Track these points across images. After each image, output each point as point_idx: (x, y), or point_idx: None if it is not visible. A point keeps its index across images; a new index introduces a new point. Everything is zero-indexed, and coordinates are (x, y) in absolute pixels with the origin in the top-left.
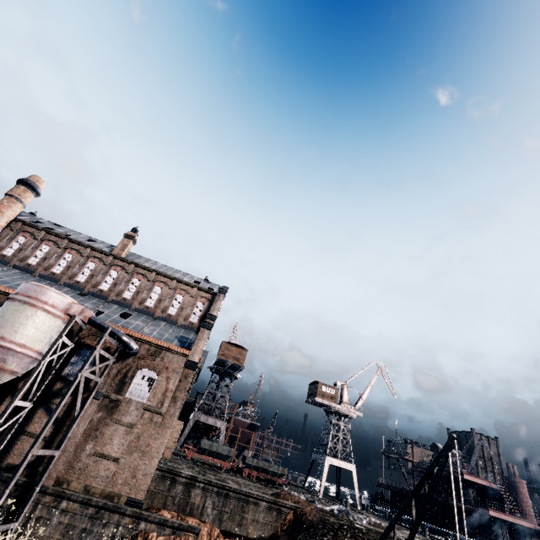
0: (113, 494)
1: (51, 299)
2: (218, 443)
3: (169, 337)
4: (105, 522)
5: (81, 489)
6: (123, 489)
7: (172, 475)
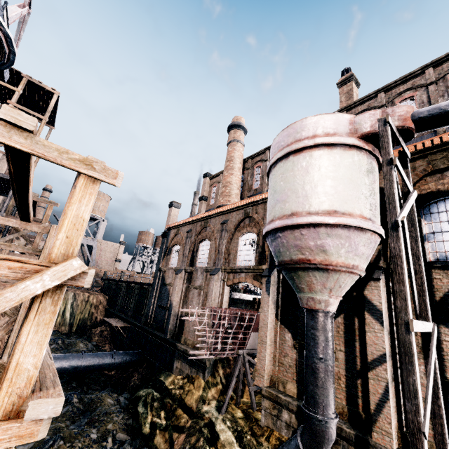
0: None
1: (316, 128)
2: None
3: None
4: None
5: None
6: None
7: None
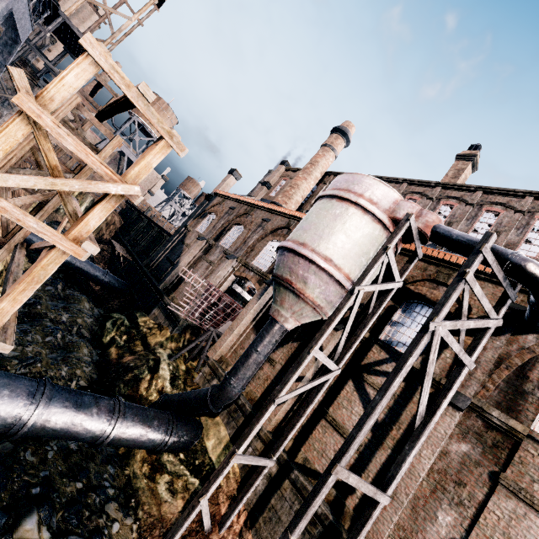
0: None
1: (367, 190)
2: None
3: None
4: None
5: None
6: None
7: None
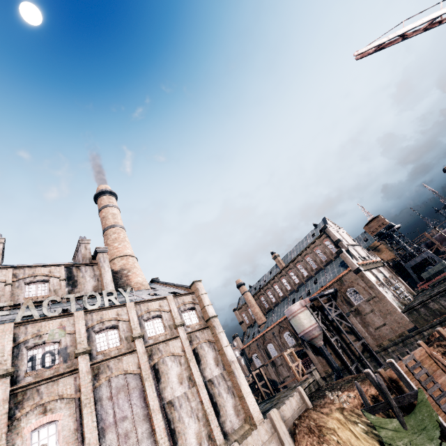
0: (400, 334)
1: (295, 309)
2: (431, 268)
3: (337, 270)
4: (411, 343)
5: (388, 342)
6: (401, 330)
7: (412, 309)
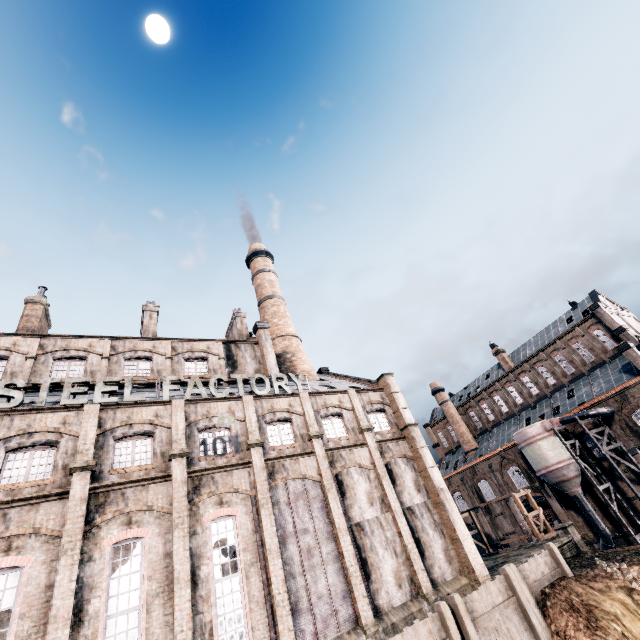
0: None
1: (532, 433)
2: None
3: (615, 378)
4: None
5: None
6: None
7: None
